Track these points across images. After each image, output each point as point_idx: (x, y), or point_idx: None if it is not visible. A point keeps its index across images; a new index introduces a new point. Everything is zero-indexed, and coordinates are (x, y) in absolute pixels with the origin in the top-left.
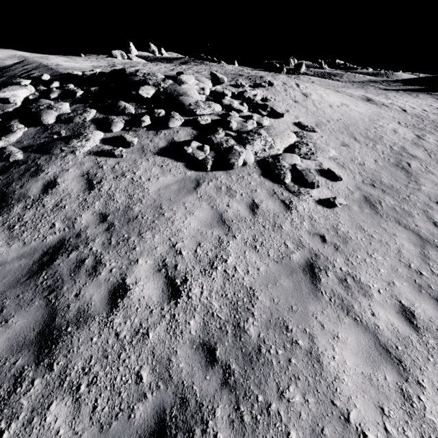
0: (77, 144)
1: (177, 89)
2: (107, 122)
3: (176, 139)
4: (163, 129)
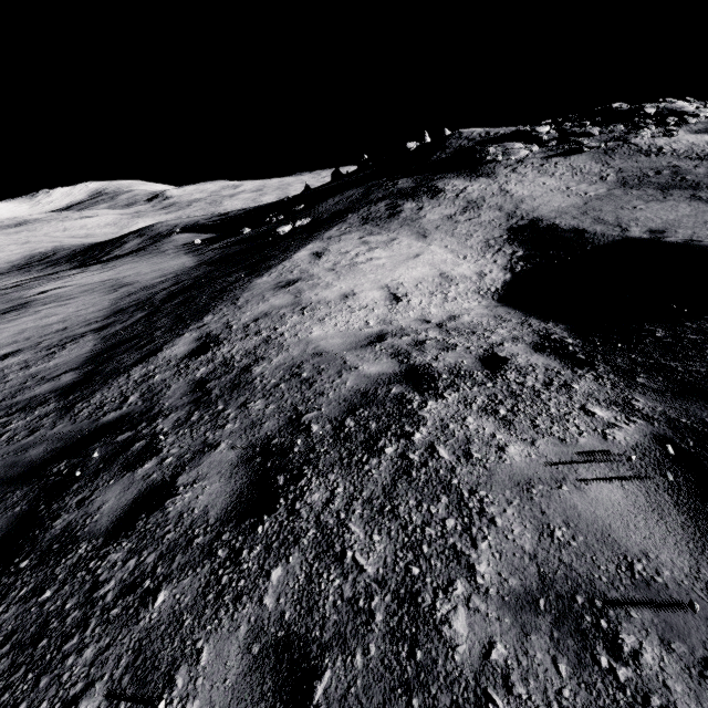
0: (643, 134)
1: (674, 106)
2: (642, 127)
3: (699, 129)
4: (682, 127)
